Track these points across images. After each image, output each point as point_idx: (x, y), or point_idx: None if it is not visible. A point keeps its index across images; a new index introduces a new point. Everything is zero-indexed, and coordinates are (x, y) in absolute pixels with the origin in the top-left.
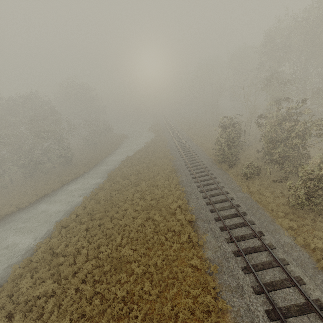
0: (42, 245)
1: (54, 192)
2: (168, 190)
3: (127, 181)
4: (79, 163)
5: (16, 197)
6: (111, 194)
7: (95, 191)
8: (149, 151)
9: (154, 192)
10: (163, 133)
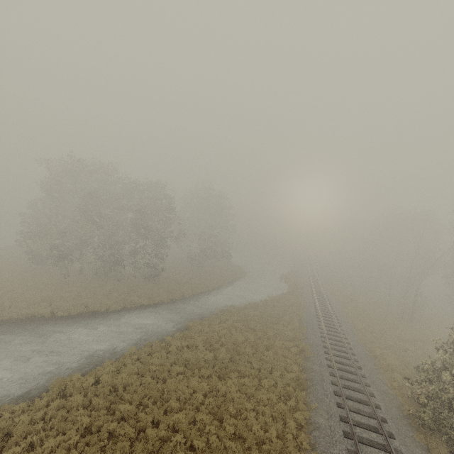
0: (5, 414)
1: (108, 312)
2: (278, 432)
3: (209, 355)
4: (165, 284)
5: (65, 295)
6: (172, 369)
7: (153, 346)
8: (269, 314)
9: (247, 416)
10: (302, 293)
